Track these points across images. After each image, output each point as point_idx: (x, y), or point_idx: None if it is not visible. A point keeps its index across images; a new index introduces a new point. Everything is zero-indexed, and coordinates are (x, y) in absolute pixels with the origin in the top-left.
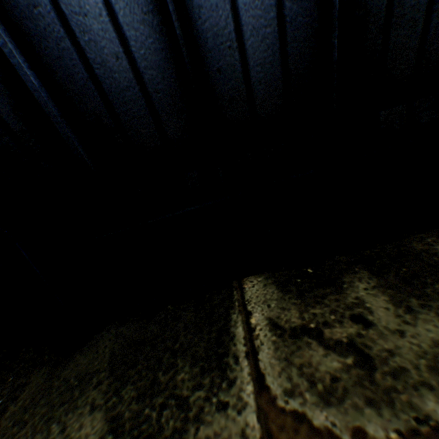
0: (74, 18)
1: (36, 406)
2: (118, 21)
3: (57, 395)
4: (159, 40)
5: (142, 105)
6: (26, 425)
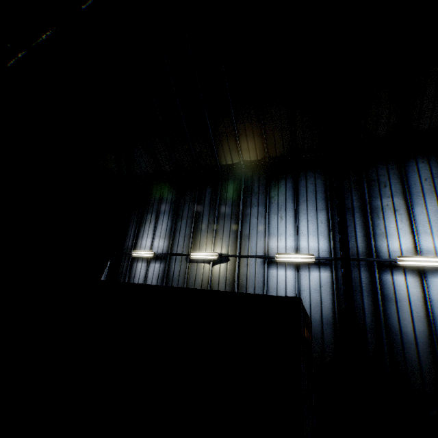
0: (405, 348)
1: None
2: (418, 354)
3: None
4: (430, 362)
5: (417, 375)
6: None
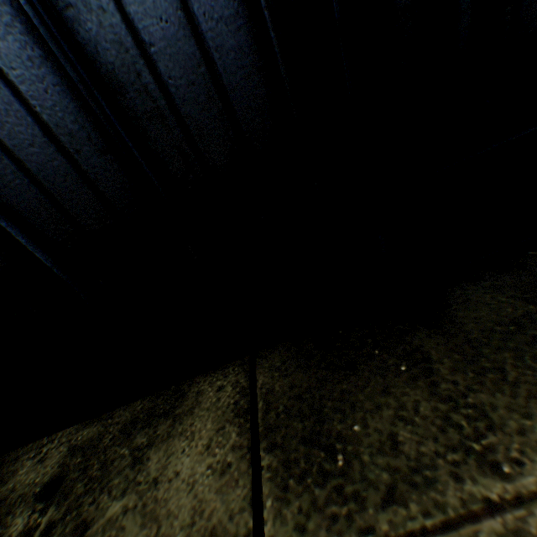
0: None
1: (481, 356)
2: None
3: (501, 342)
4: None
5: None
6: (503, 370)
